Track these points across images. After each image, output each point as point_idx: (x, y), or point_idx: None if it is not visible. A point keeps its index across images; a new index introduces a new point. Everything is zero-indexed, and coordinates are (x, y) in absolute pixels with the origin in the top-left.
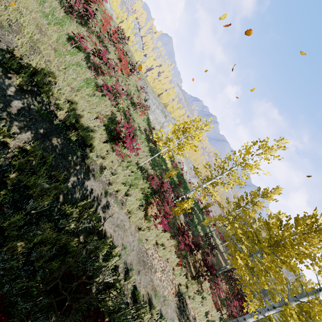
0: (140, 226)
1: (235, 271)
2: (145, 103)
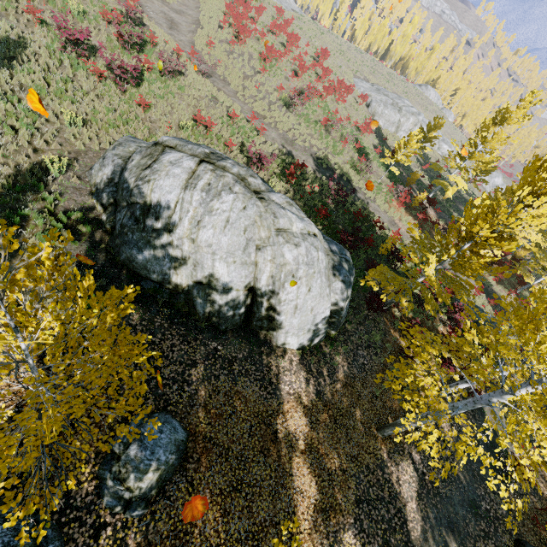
0: (387, 211)
1: (519, 256)
2: (368, 109)
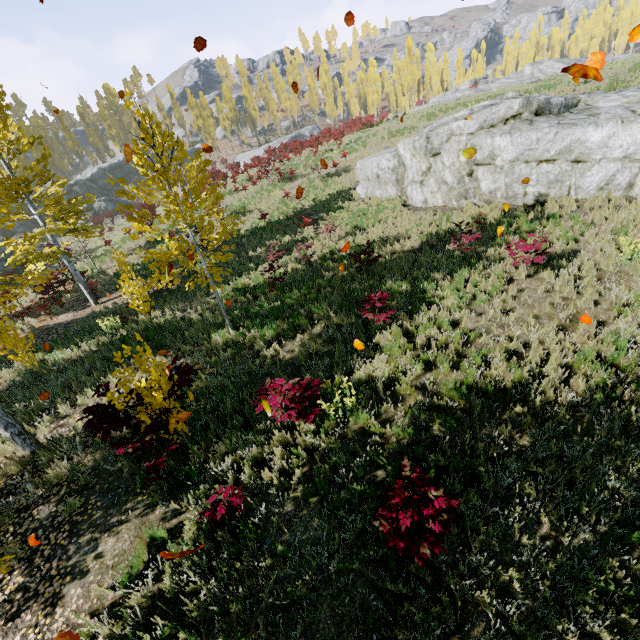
0: None
1: None
2: None
